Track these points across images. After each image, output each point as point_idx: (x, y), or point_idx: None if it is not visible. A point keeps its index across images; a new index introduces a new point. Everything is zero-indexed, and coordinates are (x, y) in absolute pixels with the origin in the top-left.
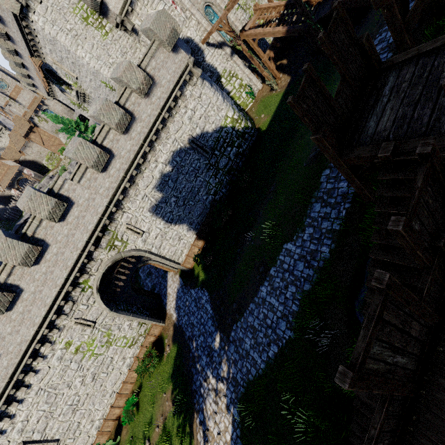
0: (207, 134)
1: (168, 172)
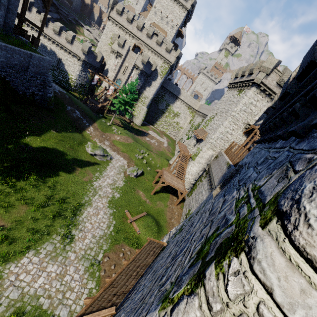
0: (64, 66)
1: (48, 49)
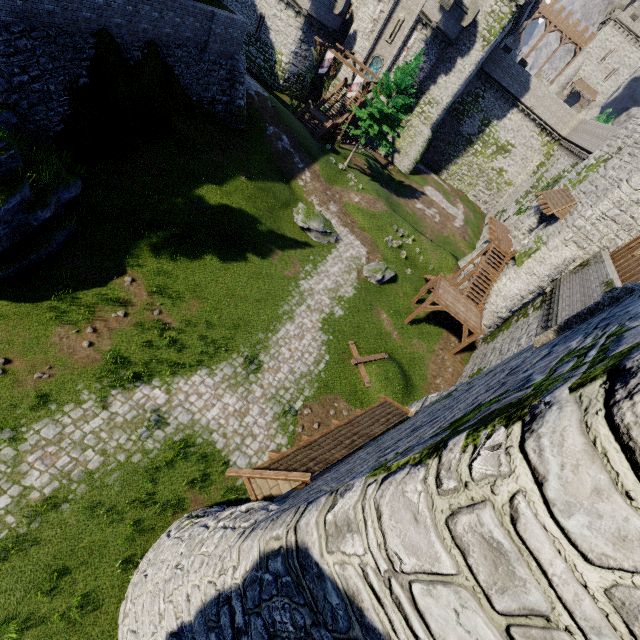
0: (268, 34)
1: None
